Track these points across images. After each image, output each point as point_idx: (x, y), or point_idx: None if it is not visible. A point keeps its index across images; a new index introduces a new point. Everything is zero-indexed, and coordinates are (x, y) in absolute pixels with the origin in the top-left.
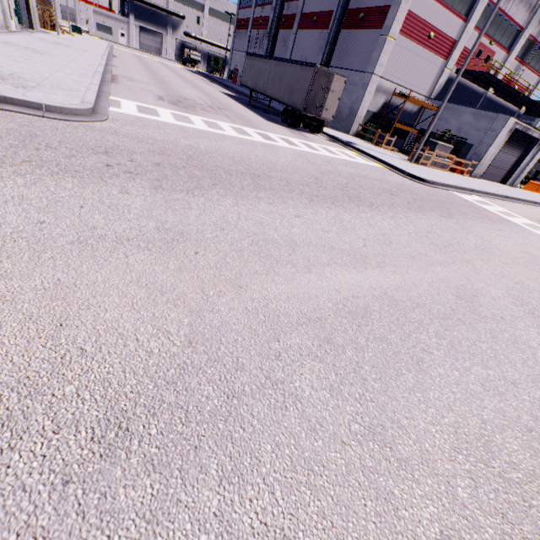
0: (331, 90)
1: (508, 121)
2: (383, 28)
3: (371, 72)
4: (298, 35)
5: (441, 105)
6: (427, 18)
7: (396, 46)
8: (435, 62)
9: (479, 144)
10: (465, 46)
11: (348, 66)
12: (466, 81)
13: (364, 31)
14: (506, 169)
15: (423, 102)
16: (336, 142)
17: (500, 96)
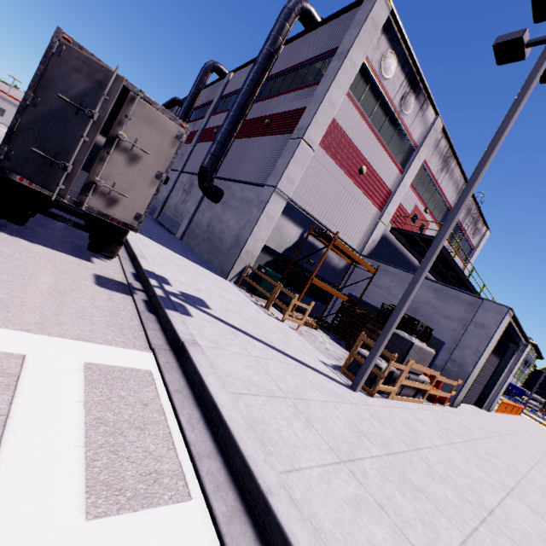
0: (126, 138)
1: (506, 314)
2: (296, 129)
3: (273, 185)
4: (196, 147)
5: (429, 256)
6: (358, 145)
7: (316, 163)
8: (368, 209)
9: (458, 345)
10: (400, 203)
11: (243, 178)
12: (401, 246)
13: (269, 138)
14: (482, 383)
15: (357, 255)
16: (131, 289)
17: (434, 274)
